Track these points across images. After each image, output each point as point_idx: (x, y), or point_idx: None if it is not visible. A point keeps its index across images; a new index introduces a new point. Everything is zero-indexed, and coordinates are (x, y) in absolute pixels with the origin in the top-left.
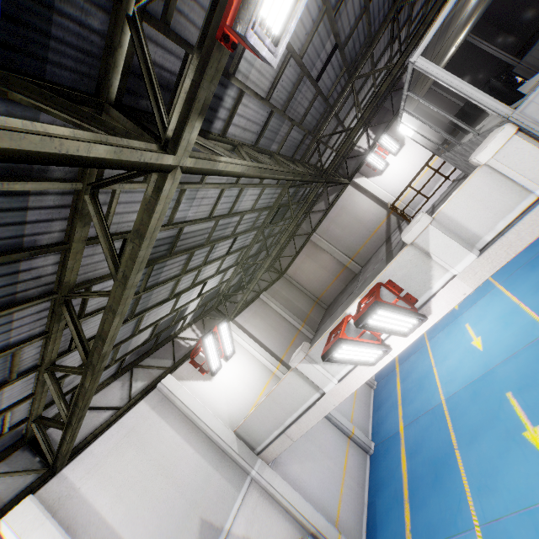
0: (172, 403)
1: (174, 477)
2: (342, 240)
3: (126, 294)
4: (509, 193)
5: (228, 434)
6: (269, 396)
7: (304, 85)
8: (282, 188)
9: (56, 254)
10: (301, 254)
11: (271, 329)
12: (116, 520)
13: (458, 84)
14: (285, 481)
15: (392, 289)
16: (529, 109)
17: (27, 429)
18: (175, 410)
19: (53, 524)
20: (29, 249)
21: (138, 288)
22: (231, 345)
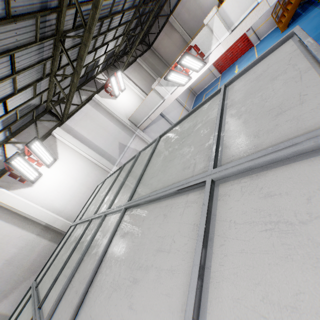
0: (100, 106)
1: (107, 130)
2: (188, 23)
3: (90, 37)
4: None
5: (126, 119)
6: (142, 102)
7: None
8: None
9: (55, 14)
10: (162, 32)
11: (143, 80)
12: (90, 138)
13: None
14: (148, 137)
15: (196, 49)
16: None
17: (46, 106)
18: (102, 109)
19: (70, 135)
20: (49, 10)
21: (80, 40)
22: (123, 84)
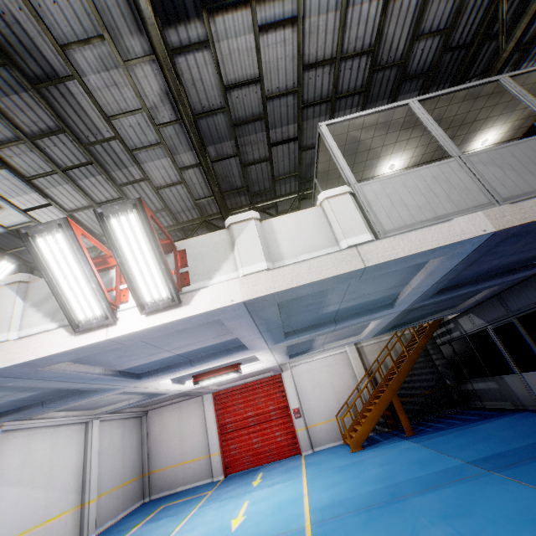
0: None
1: None
2: None
3: None
4: (325, 236)
5: None
6: None
7: (261, 132)
8: (200, 216)
9: None
10: None
11: None
12: None
13: (335, 150)
14: None
15: (180, 260)
16: (366, 188)
17: None
18: None
19: None
20: None
21: None
22: None
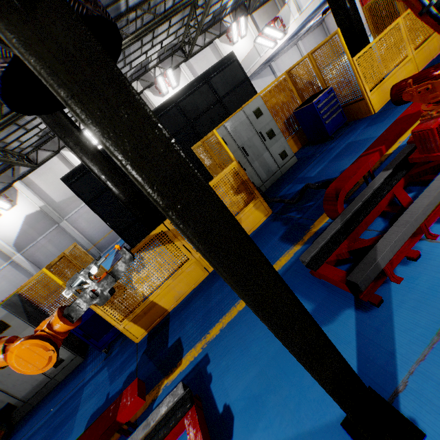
0: (217, 51)
1: None
2: None
3: (207, 11)
4: None
5: None
6: (247, 55)
7: None
8: None
9: None
10: None
11: None
12: None
13: None
14: None
15: (281, 21)
16: None
17: (181, 45)
18: (218, 54)
19: (189, 71)
20: None
21: None
22: (244, 31)
